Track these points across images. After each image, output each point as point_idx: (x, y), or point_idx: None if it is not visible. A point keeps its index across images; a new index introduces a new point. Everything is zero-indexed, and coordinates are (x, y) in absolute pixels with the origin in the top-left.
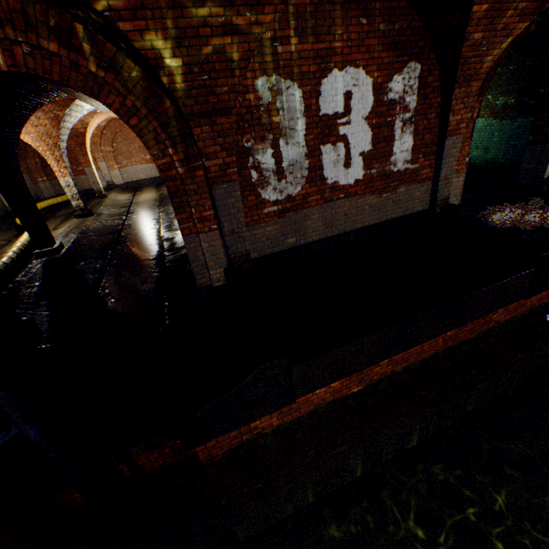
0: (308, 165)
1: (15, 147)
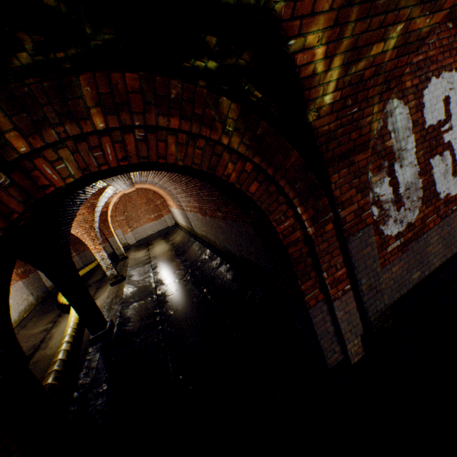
0: (421, 184)
1: (67, 241)
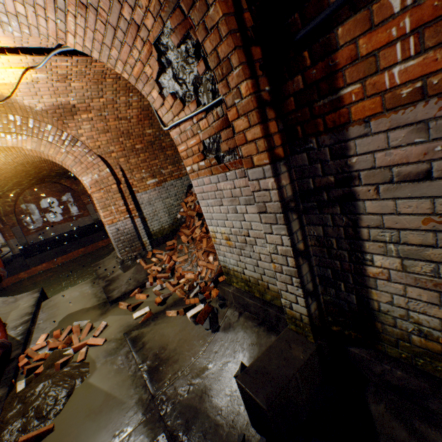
0: (43, 219)
1: None
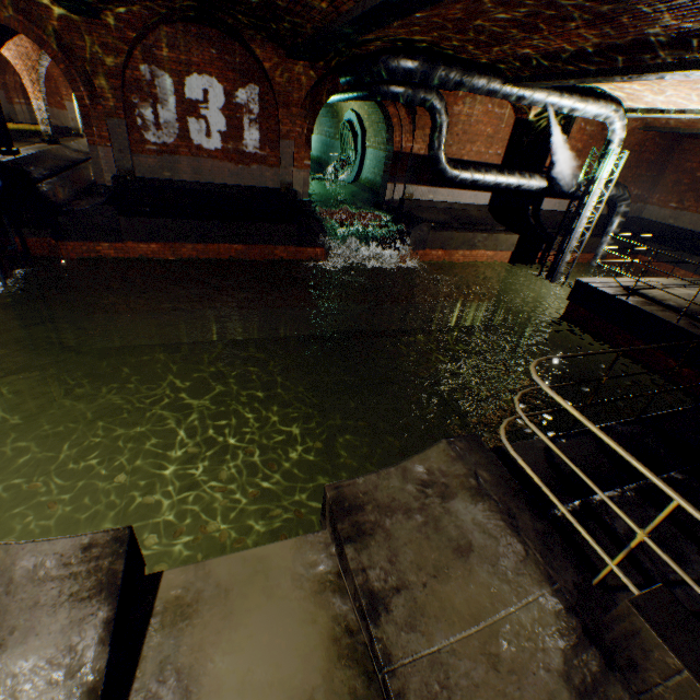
0: (179, 127)
1: None
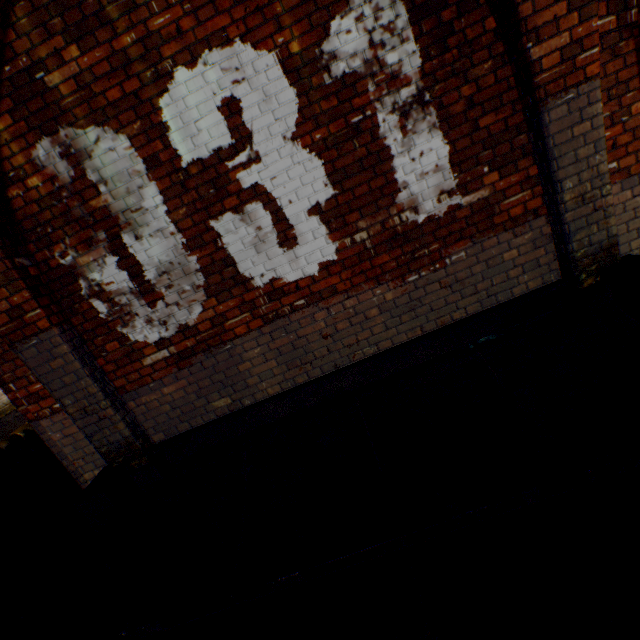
0: (199, 264)
1: None
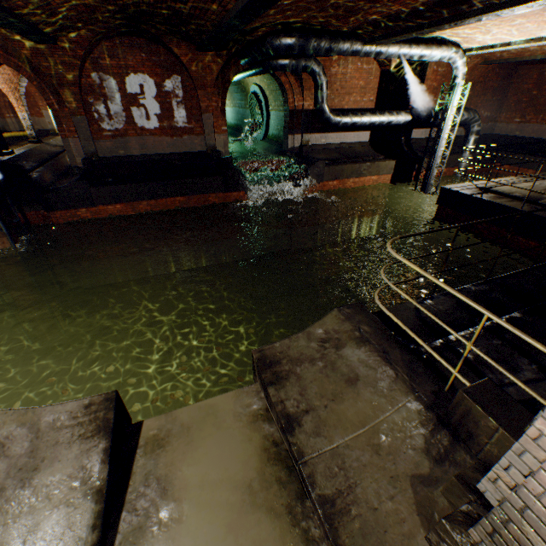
0: (126, 116)
1: None
